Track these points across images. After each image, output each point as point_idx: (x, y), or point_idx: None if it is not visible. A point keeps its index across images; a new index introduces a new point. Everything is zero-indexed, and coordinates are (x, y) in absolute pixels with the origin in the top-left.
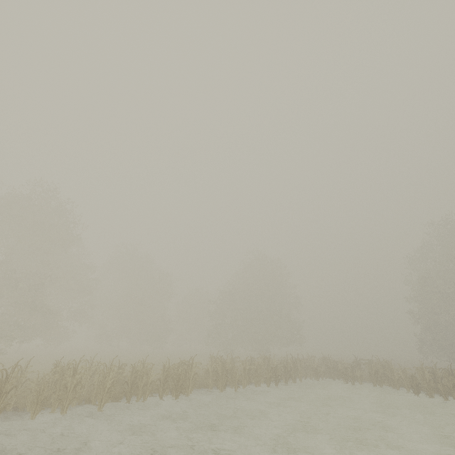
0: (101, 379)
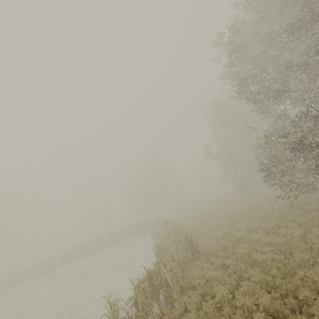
0: None
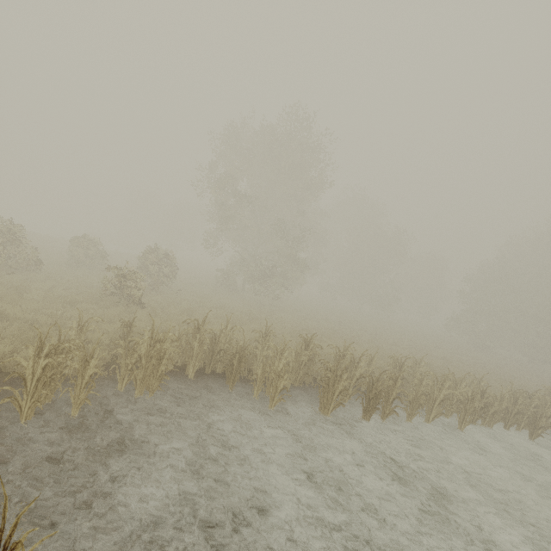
0: (461, 398)
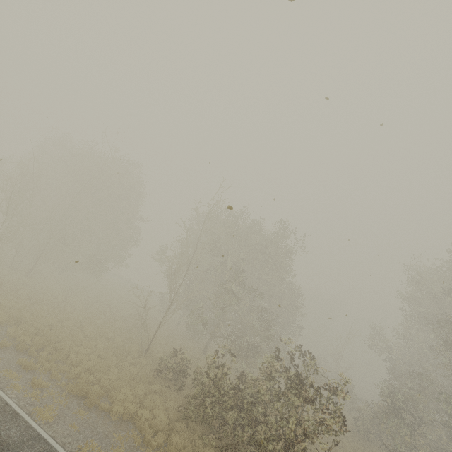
0: None
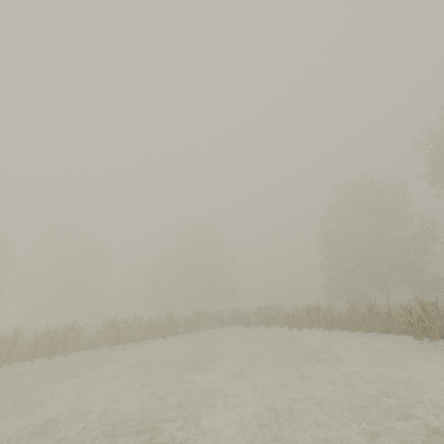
0: None
